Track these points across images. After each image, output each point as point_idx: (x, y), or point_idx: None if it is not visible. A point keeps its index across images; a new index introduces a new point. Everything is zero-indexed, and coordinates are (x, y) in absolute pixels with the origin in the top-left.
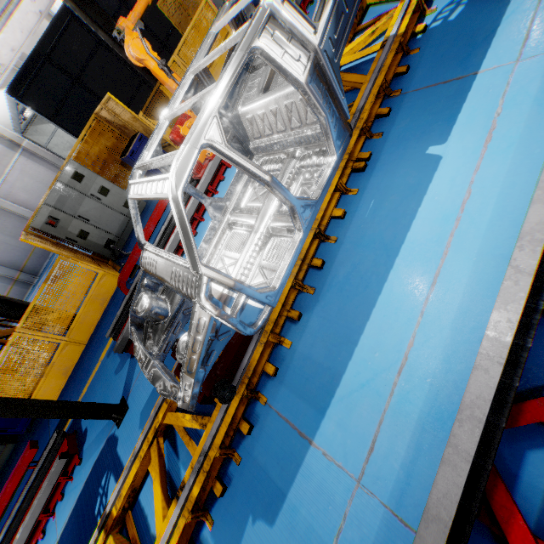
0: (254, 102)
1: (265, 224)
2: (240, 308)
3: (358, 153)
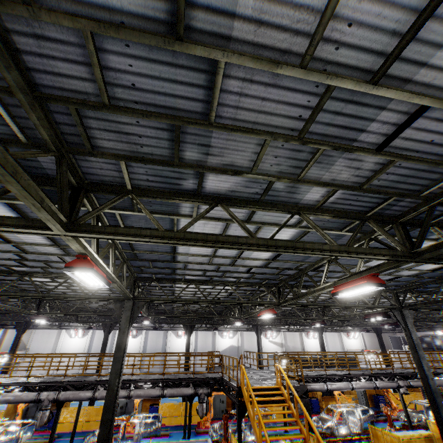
0: (352, 417)
1: (342, 430)
2: (335, 427)
3: (364, 438)
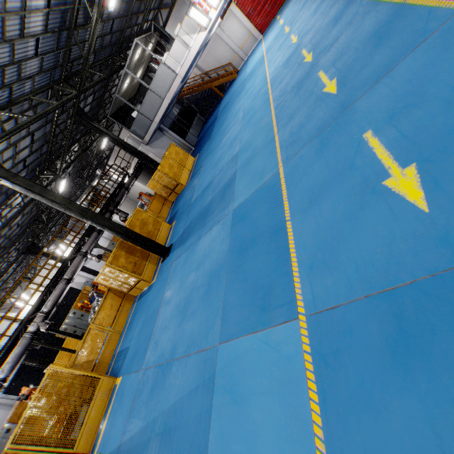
0: None
1: None
2: None
3: None
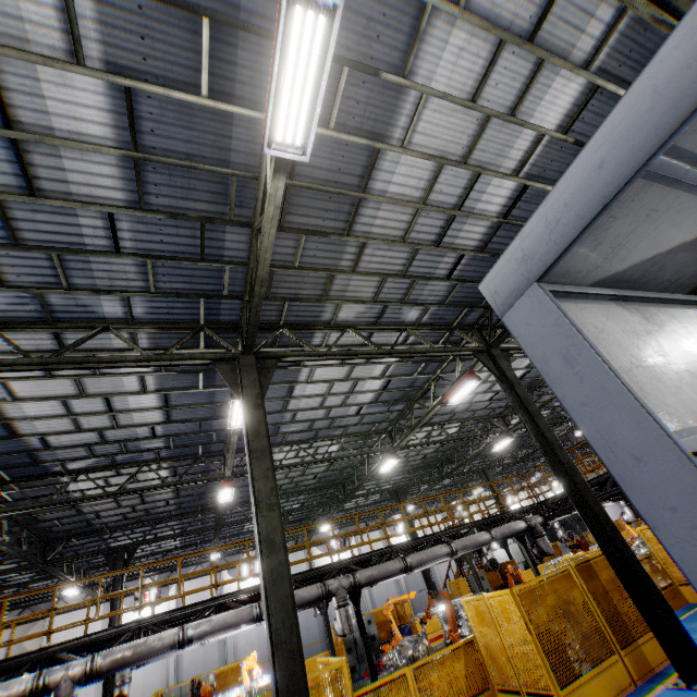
0: None
1: None
2: None
3: None
